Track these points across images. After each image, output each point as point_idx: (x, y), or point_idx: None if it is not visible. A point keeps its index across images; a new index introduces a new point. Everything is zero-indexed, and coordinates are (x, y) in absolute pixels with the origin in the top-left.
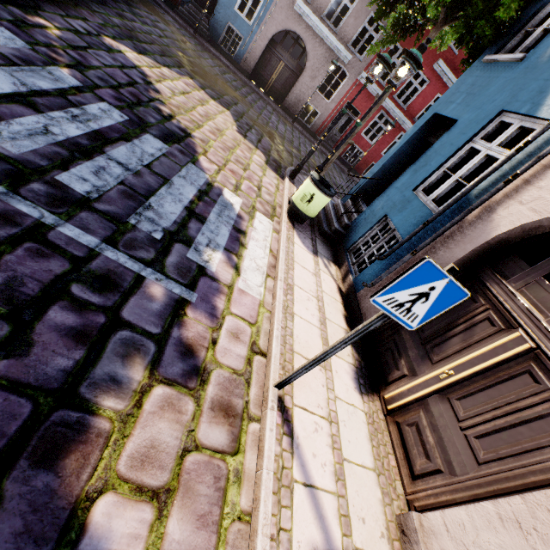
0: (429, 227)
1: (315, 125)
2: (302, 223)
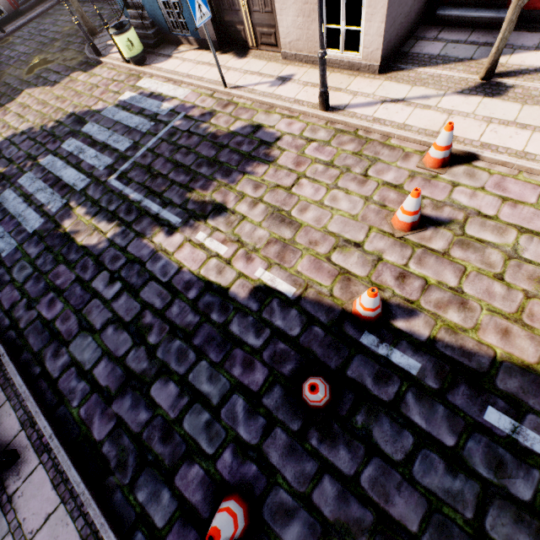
0: None
1: (3, 4)
2: (146, 59)
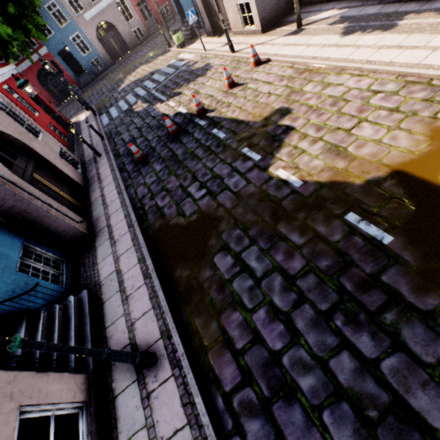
0: (193, 1)
1: (144, 32)
2: (185, 45)
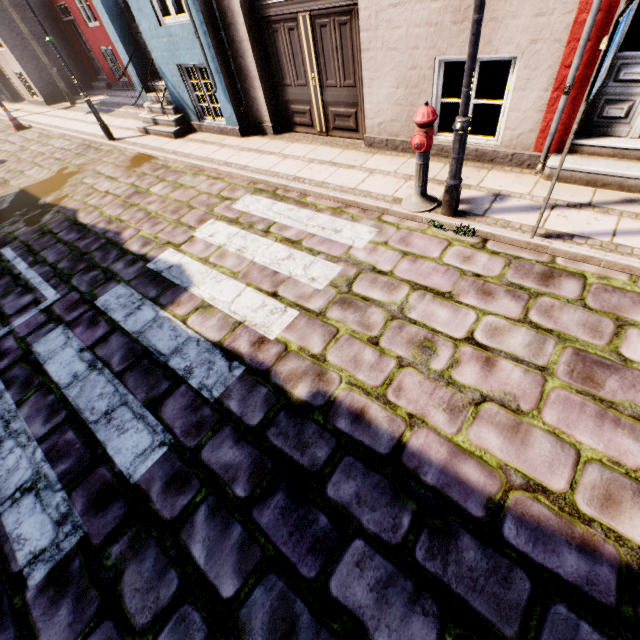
0: None
1: None
2: None
